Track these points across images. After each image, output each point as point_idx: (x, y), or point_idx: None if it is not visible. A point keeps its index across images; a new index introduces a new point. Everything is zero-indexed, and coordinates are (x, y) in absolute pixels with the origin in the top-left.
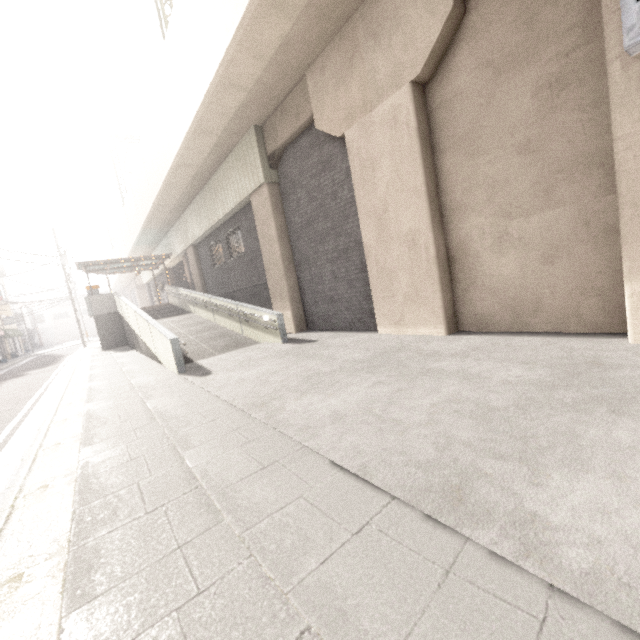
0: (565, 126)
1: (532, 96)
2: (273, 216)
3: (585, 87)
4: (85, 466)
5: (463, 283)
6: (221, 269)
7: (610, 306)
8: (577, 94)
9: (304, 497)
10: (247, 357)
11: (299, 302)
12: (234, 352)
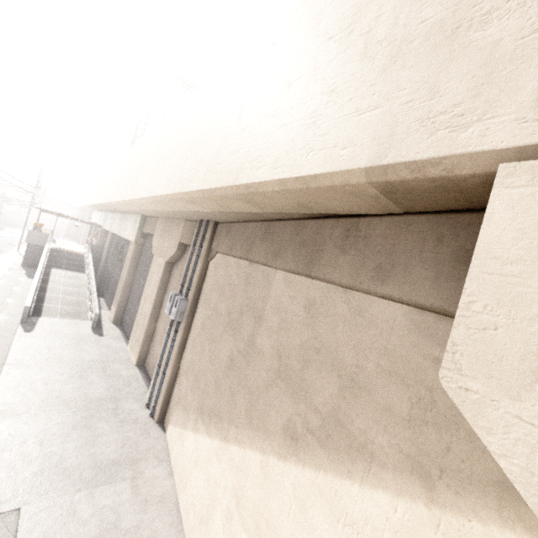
0: None
1: None
2: (131, 260)
3: None
4: None
5: (152, 347)
6: (115, 258)
7: None
8: None
9: None
10: (61, 329)
11: (123, 308)
12: (65, 321)
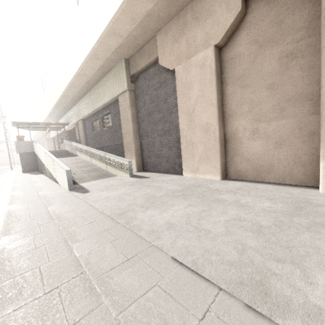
0: (293, 78)
1: (277, 60)
2: (130, 108)
3: (305, 59)
4: (2, 251)
5: (231, 153)
6: (97, 134)
7: (308, 172)
8: (301, 62)
9: (159, 285)
10: (110, 183)
11: (140, 155)
12: (102, 180)
